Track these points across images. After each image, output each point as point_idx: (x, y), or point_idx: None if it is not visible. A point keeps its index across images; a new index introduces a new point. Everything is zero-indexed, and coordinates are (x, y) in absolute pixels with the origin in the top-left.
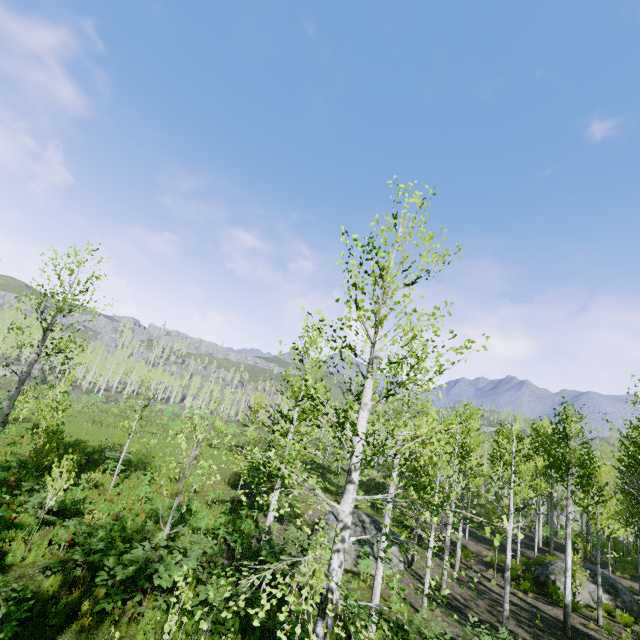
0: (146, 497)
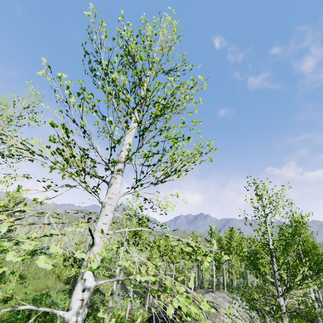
0: (27, 292)
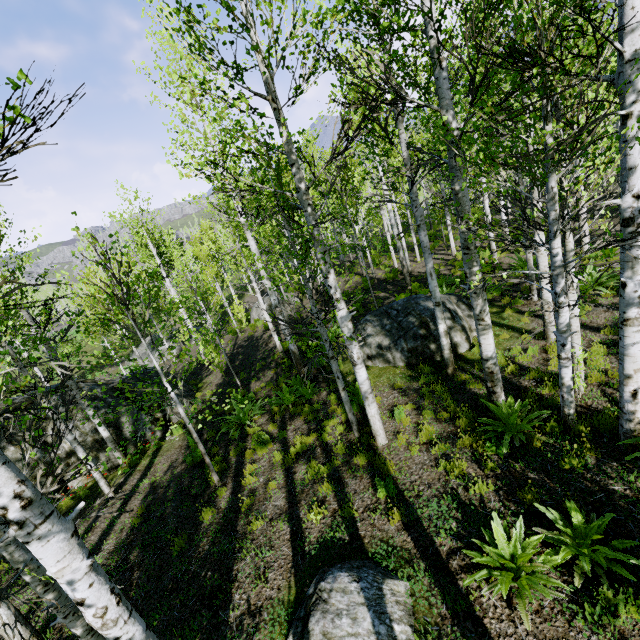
0: None
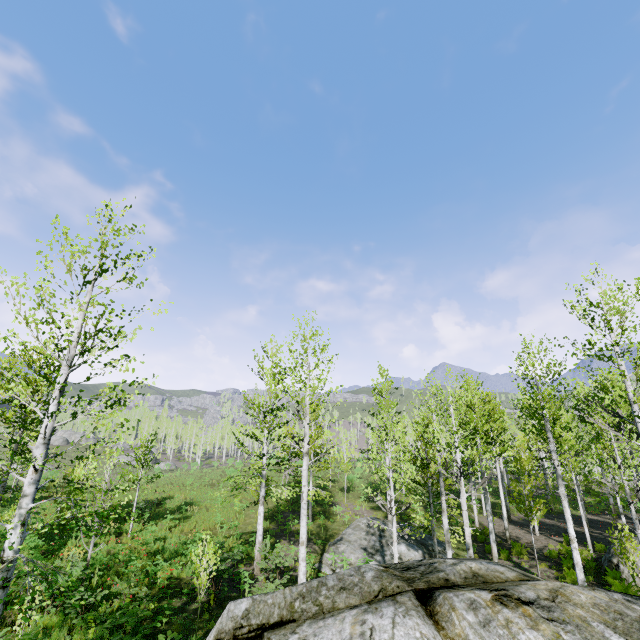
0: (163, 537)
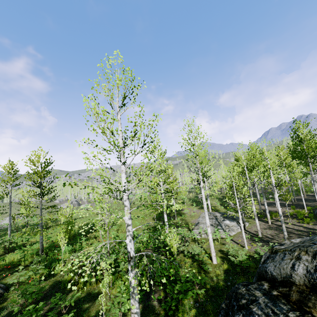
0: (116, 235)
